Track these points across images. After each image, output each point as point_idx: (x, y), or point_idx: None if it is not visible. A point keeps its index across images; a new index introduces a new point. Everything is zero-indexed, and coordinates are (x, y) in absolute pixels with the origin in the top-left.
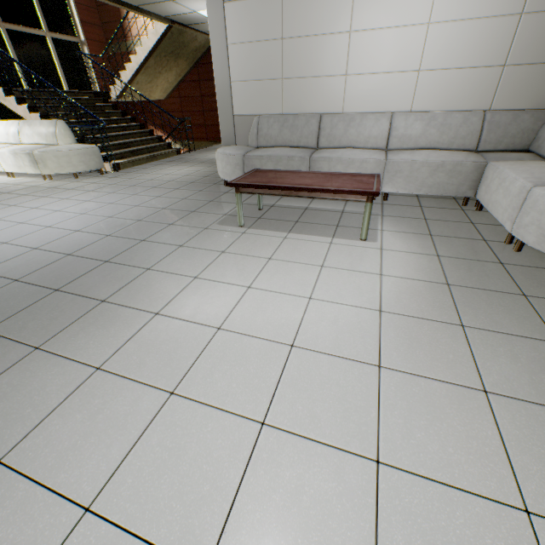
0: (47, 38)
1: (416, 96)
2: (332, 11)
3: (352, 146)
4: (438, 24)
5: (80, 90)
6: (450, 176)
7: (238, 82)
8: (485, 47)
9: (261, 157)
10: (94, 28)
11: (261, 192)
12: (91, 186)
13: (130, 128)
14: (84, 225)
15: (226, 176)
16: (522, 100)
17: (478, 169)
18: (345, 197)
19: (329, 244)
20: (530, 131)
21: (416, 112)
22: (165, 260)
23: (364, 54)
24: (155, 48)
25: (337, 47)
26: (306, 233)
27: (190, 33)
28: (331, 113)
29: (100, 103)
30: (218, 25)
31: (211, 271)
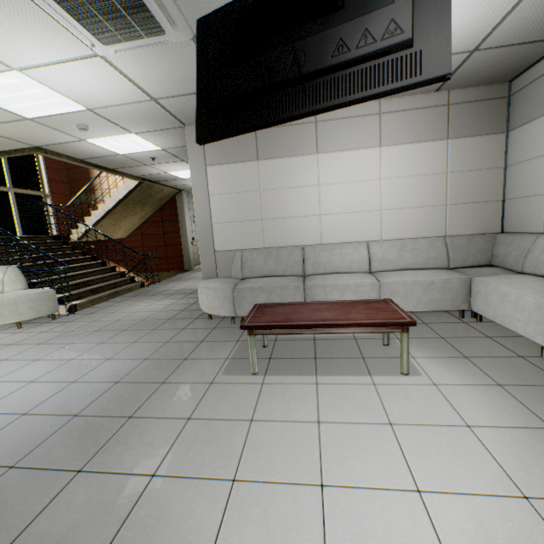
0: (9, 193)
1: (383, 228)
2: (302, 172)
3: (338, 271)
4: (388, 179)
5: (35, 234)
6: (442, 292)
7: (220, 223)
8: (428, 193)
9: (252, 288)
10: (61, 184)
11: (280, 331)
12: (41, 336)
13: (91, 266)
14: (35, 401)
15: (212, 310)
16: (468, 228)
17: (464, 284)
18: (378, 329)
19: (374, 386)
20: (486, 250)
21: (388, 240)
22: (174, 450)
23: (333, 199)
24: (124, 198)
25: (309, 195)
26: (337, 373)
27: (158, 187)
28: (311, 244)
29: (59, 245)
30: (200, 181)
31: (251, 460)
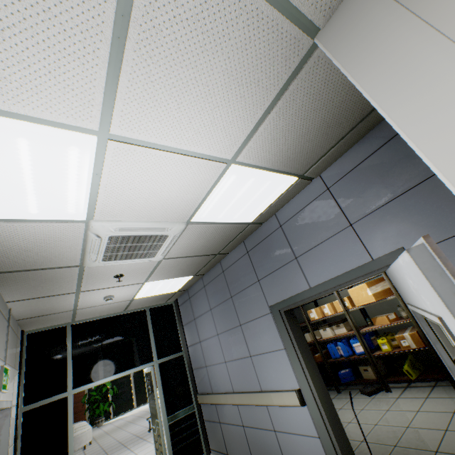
0: None
1: None
2: None
3: None
4: None
5: None
6: None
7: None
8: None
9: None
10: None
11: None
12: None
13: None
14: None
15: None
16: None
17: None
18: None
19: None
20: None
21: None
22: None
23: None
24: None
25: None
26: None
27: None
28: None
29: None
30: None
31: None
